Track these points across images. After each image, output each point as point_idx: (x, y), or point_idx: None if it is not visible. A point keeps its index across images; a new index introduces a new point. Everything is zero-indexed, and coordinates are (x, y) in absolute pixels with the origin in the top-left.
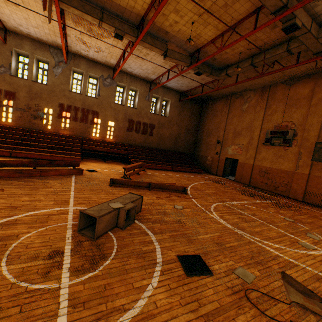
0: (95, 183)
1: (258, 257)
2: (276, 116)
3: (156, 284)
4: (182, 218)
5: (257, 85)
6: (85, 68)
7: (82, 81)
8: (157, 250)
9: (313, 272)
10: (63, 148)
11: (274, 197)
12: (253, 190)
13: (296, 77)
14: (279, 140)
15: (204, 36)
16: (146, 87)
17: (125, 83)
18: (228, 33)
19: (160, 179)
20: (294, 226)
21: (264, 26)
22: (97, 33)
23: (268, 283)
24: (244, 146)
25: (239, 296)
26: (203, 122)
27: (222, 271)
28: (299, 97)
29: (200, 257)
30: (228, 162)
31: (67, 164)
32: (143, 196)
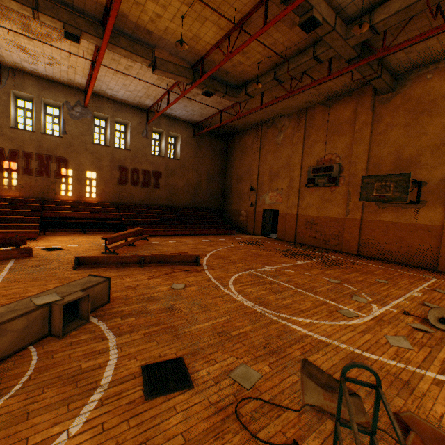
0: (48, 267)
1: (275, 344)
2: (318, 148)
3: (78, 428)
4: (178, 302)
5: (291, 108)
6: (35, 91)
7: (33, 112)
8: (110, 364)
9: (347, 351)
10: (6, 218)
11: (323, 255)
12: (299, 248)
13: (334, 96)
14: (324, 179)
15: (205, 39)
16: (141, 118)
17: (107, 112)
18: (236, 34)
19: (166, 249)
20: (339, 288)
21: (276, 21)
22: (40, 33)
23: (278, 381)
24: (284, 191)
25: (224, 415)
26: (231, 163)
27: (210, 378)
28: (341, 122)
29: (182, 361)
30: (267, 215)
31: (1, 243)
32: (126, 277)
